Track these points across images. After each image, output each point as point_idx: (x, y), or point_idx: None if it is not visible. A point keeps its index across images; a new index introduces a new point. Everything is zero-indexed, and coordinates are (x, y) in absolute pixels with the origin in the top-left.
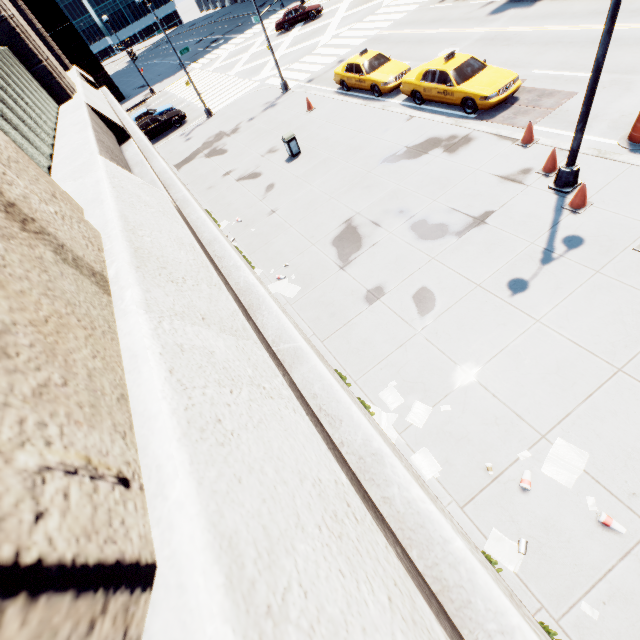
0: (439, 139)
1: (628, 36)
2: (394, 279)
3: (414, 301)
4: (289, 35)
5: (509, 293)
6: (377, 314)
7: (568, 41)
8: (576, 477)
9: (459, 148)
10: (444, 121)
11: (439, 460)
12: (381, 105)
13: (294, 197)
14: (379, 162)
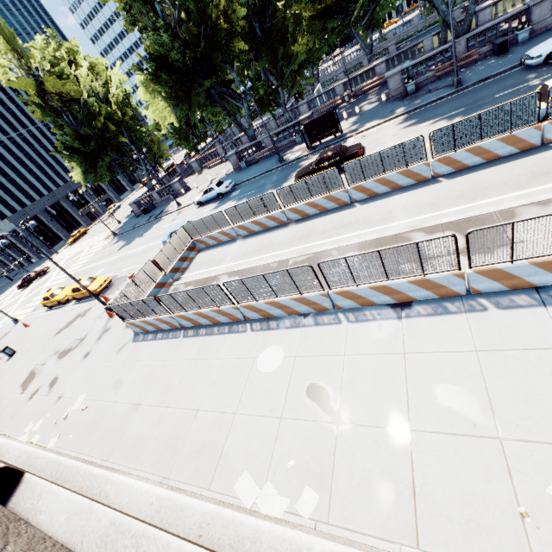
0: (81, 313)
1: (151, 248)
2: (45, 382)
3: (50, 385)
4: (28, 288)
5: (84, 359)
6: (33, 401)
7: (136, 254)
8: (81, 403)
9: (87, 313)
10: (85, 304)
11: (41, 434)
12: (63, 308)
13: (7, 376)
14: (54, 336)
